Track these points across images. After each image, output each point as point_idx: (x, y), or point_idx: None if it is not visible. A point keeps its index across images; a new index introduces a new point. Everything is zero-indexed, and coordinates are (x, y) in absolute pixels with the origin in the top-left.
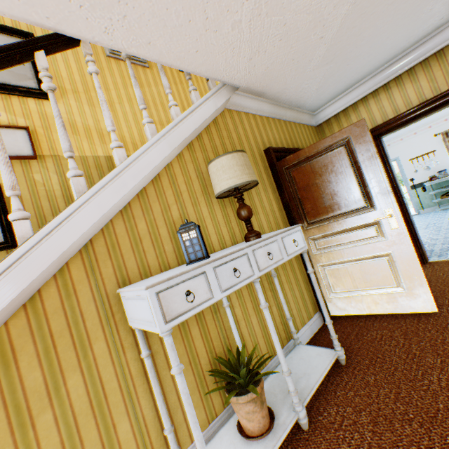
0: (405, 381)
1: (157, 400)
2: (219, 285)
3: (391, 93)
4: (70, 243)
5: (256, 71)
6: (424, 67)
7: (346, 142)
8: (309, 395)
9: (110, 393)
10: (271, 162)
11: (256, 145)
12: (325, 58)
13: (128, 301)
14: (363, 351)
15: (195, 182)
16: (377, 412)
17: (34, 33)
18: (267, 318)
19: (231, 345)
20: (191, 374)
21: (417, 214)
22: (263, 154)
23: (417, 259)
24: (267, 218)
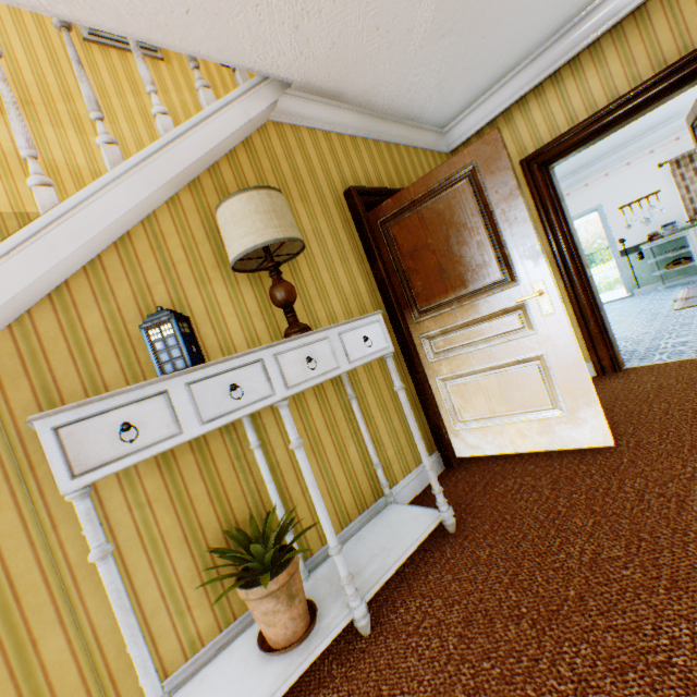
0: (533, 555)
1: None
2: (198, 412)
3: (564, 89)
4: None
5: (314, 52)
6: (615, 39)
7: (472, 172)
8: (380, 582)
9: (26, 593)
10: (355, 212)
11: (329, 184)
12: (437, 25)
13: None
14: (486, 510)
15: (204, 245)
16: (477, 605)
17: None
18: (301, 465)
19: (268, 509)
20: (187, 556)
21: (630, 296)
22: (342, 200)
23: (581, 362)
24: (346, 305)
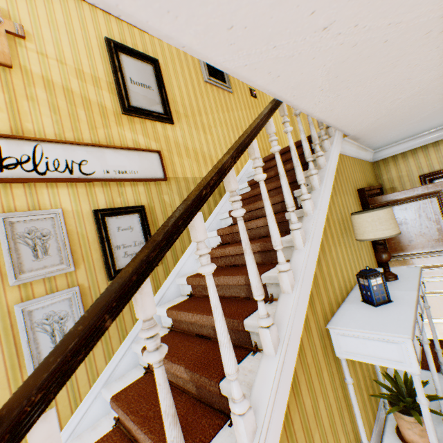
0: None
1: (358, 419)
2: (419, 328)
3: None
4: (309, 288)
5: (371, 126)
6: None
7: (438, 194)
8: None
9: (334, 414)
10: (363, 200)
11: (353, 185)
12: (421, 119)
13: (343, 337)
14: None
15: (336, 223)
16: None
17: (157, 58)
18: (428, 352)
19: (369, 368)
20: (358, 395)
21: None
22: (356, 193)
23: None
24: (366, 252)
